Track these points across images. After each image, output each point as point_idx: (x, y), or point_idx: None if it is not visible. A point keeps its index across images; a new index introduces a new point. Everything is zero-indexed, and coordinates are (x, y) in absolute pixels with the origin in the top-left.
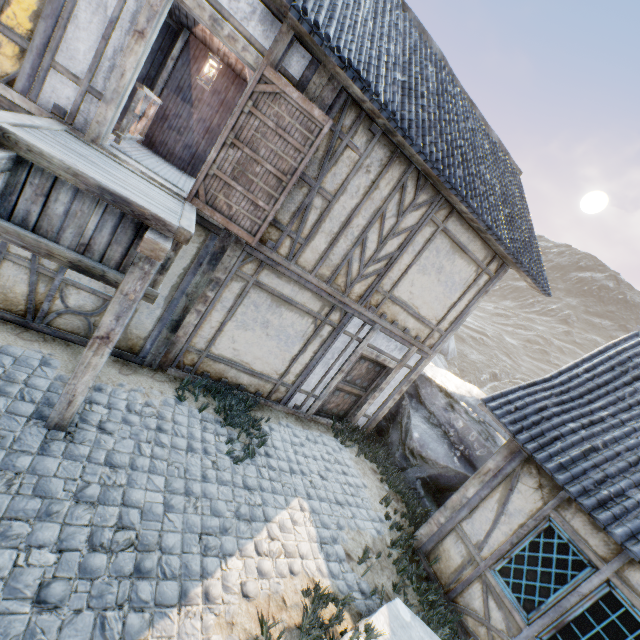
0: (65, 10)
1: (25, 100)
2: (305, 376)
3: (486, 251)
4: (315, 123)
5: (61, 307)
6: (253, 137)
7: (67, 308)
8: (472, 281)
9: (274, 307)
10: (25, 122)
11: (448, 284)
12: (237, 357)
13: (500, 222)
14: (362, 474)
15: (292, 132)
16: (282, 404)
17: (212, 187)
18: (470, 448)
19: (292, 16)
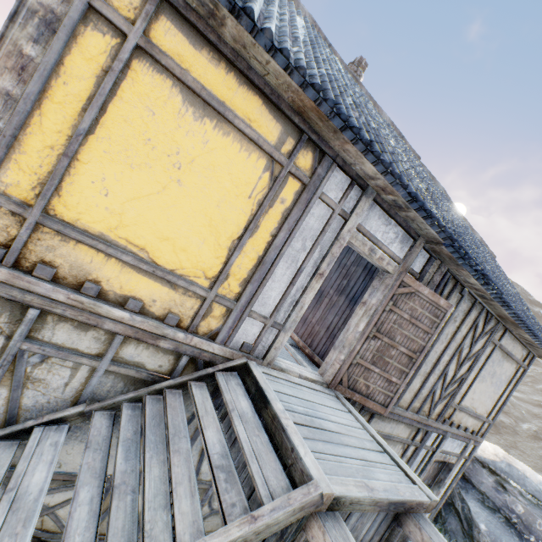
0: (268, 272)
1: (222, 348)
2: None
3: (523, 351)
4: (440, 309)
5: (206, 511)
6: (391, 328)
7: (211, 510)
8: (512, 375)
9: None
10: (297, 432)
11: (497, 383)
12: None
13: (540, 333)
14: None
15: (422, 319)
16: None
17: (354, 373)
18: None
19: (443, 248)
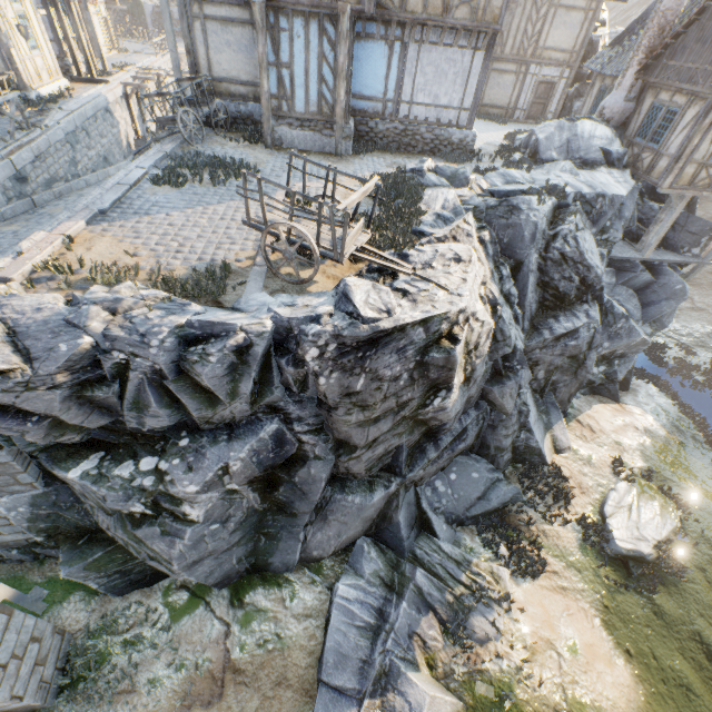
0: None
1: None
2: (517, 102)
3: (586, 1)
4: None
5: None
6: None
7: None
8: (584, 19)
9: (499, 76)
10: None
11: (571, 28)
12: (491, 103)
13: None
14: None
15: None
16: (511, 119)
17: None
18: None
19: None
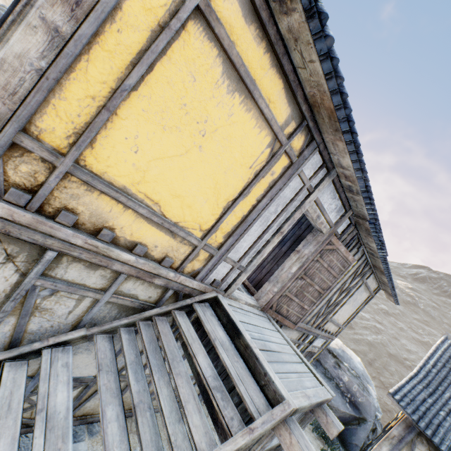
0: (247, 228)
1: (199, 284)
2: None
3: (375, 285)
4: (347, 262)
5: None
6: (313, 272)
7: None
8: (364, 300)
9: None
10: (264, 359)
11: (355, 305)
12: None
13: None
14: (304, 431)
15: (335, 268)
16: None
17: (281, 301)
18: (354, 396)
19: (367, 223)
